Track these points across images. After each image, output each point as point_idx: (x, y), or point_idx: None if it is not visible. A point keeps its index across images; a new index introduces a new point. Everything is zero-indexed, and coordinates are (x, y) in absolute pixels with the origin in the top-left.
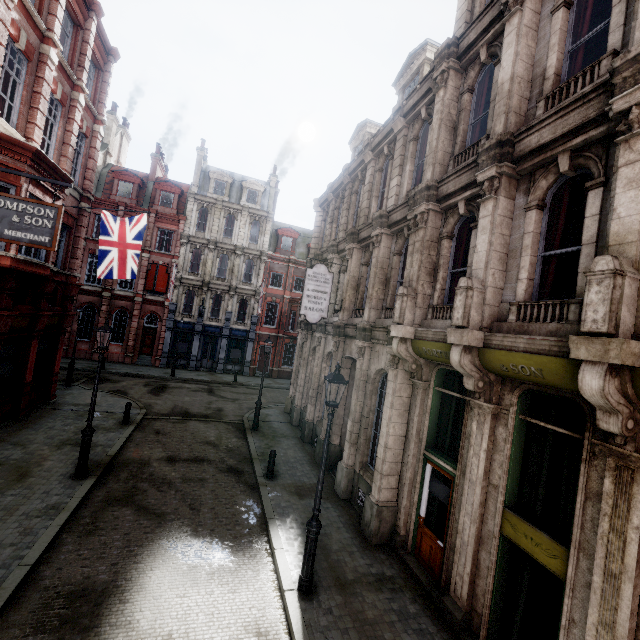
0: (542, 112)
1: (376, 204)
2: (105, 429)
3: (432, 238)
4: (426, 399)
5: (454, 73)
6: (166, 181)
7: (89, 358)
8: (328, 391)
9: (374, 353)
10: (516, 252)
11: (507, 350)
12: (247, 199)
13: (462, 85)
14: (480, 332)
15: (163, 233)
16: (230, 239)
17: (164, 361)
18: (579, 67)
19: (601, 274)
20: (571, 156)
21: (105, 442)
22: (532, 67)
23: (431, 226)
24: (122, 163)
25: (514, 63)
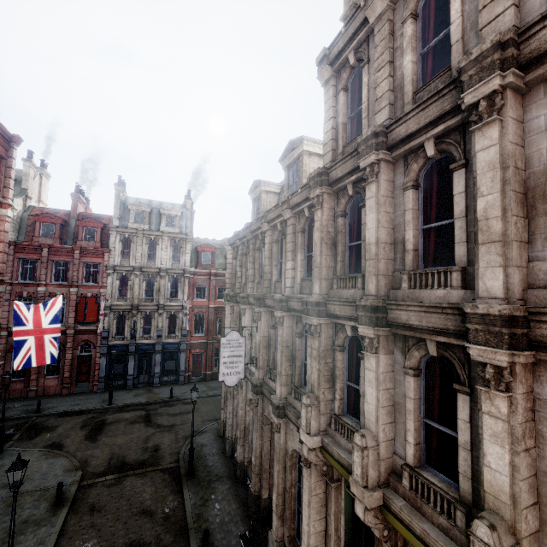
0: (407, 287)
1: (276, 272)
2: (36, 523)
3: (327, 347)
4: (339, 497)
5: (328, 196)
6: (87, 218)
7: (25, 396)
8: (253, 445)
9: (289, 429)
10: (401, 408)
11: (405, 524)
12: (166, 223)
13: (336, 206)
14: (379, 492)
15: (89, 266)
16: (154, 262)
17: (102, 385)
18: (433, 246)
19: (483, 545)
20: (437, 345)
21: None
22: (393, 229)
23: (324, 337)
24: (44, 200)
25: (377, 228)
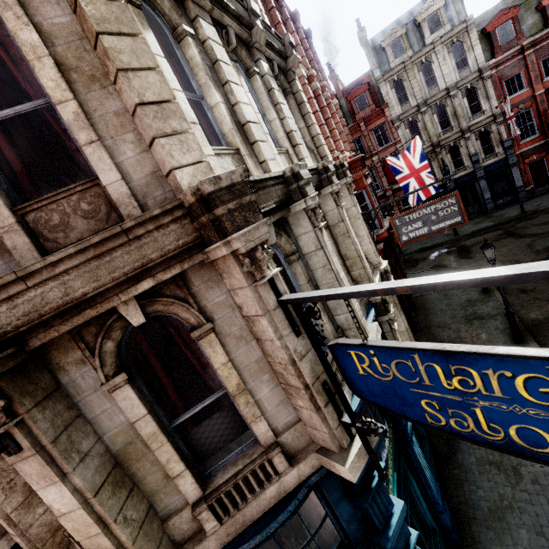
0: None
1: None
2: (478, 301)
3: None
4: None
5: None
6: (352, 88)
7: None
8: None
9: None
10: None
11: None
12: (429, 31)
13: None
14: None
15: (376, 131)
16: (436, 87)
17: None
18: None
19: None
20: None
21: (495, 311)
22: None
23: None
24: None
25: None
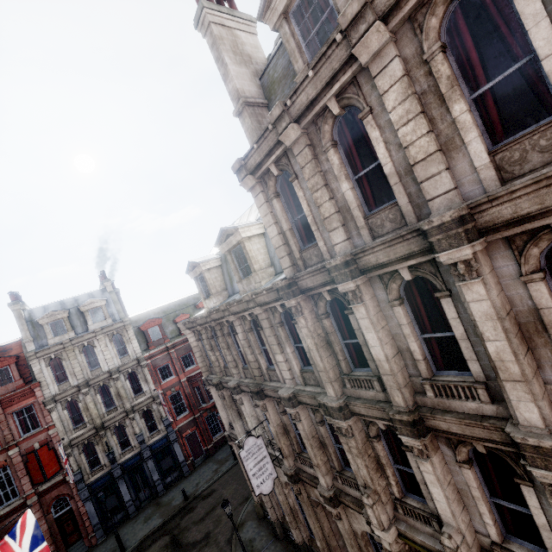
0: (433, 396)
1: (263, 359)
2: None
3: (363, 441)
4: None
5: (303, 301)
6: None
7: None
8: (312, 530)
9: (349, 513)
10: (467, 493)
11: None
12: (93, 319)
13: (314, 307)
14: None
15: (20, 413)
16: (99, 368)
17: (100, 533)
18: (438, 351)
19: None
20: (484, 445)
21: None
22: (393, 339)
23: (357, 433)
24: None
25: (381, 346)
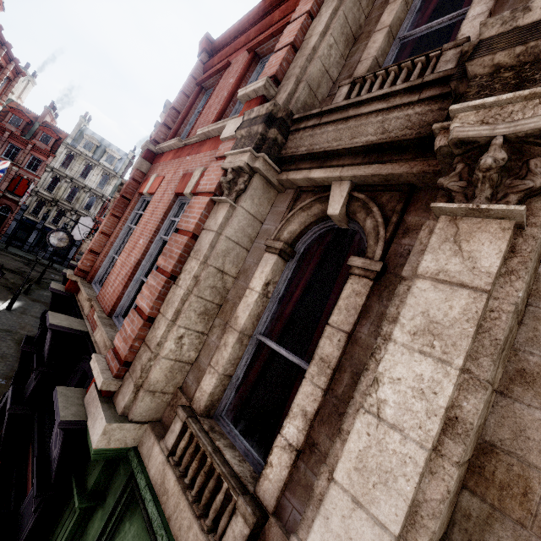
0: None
1: None
2: None
3: None
4: None
5: None
6: (49, 128)
7: None
8: None
9: None
10: None
11: None
12: (106, 159)
13: None
14: None
15: (35, 159)
16: (84, 180)
17: (5, 239)
18: None
19: None
20: None
21: None
22: None
23: None
24: (23, 98)
25: None
